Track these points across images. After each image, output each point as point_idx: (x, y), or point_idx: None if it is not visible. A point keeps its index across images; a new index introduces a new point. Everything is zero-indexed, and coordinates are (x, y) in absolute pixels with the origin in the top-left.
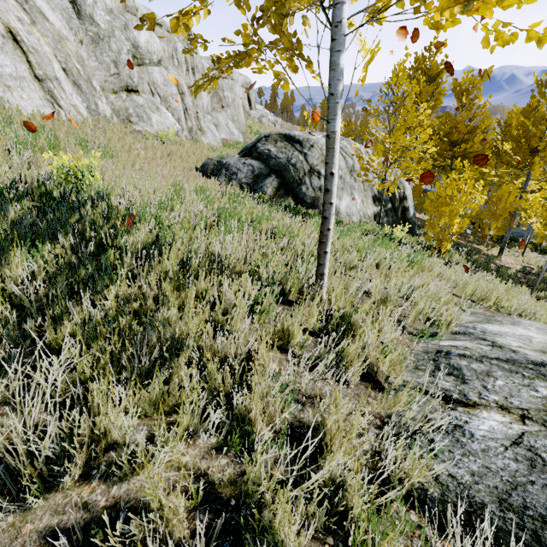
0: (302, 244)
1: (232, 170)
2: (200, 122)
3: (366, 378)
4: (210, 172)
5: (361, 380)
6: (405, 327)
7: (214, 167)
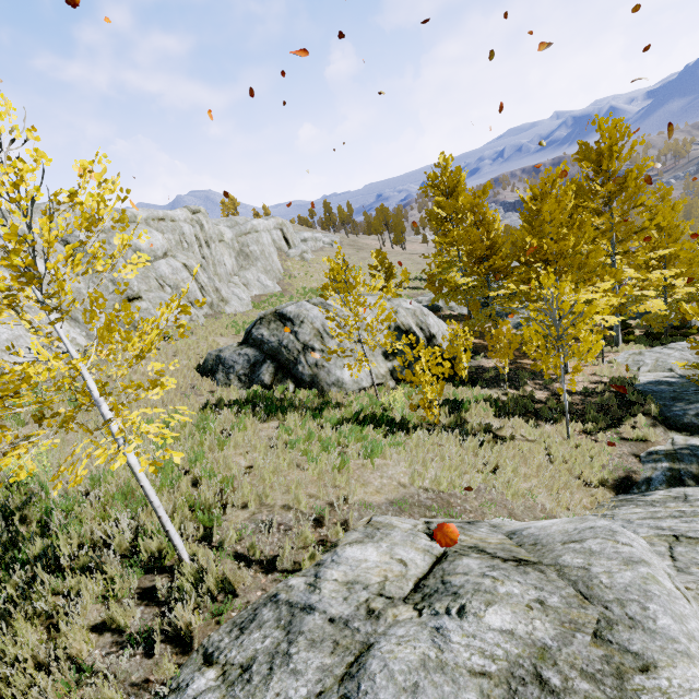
0: (229, 477)
1: (229, 364)
2: (221, 293)
3: (180, 643)
4: (210, 368)
5: (173, 647)
6: (281, 564)
7: (214, 362)
